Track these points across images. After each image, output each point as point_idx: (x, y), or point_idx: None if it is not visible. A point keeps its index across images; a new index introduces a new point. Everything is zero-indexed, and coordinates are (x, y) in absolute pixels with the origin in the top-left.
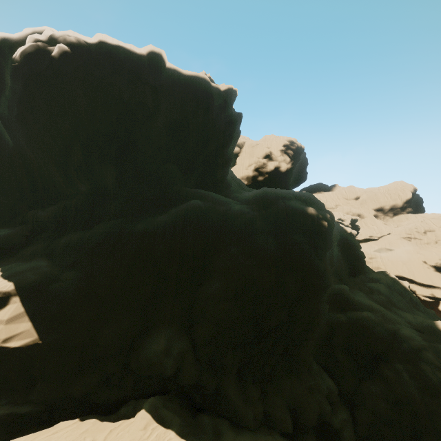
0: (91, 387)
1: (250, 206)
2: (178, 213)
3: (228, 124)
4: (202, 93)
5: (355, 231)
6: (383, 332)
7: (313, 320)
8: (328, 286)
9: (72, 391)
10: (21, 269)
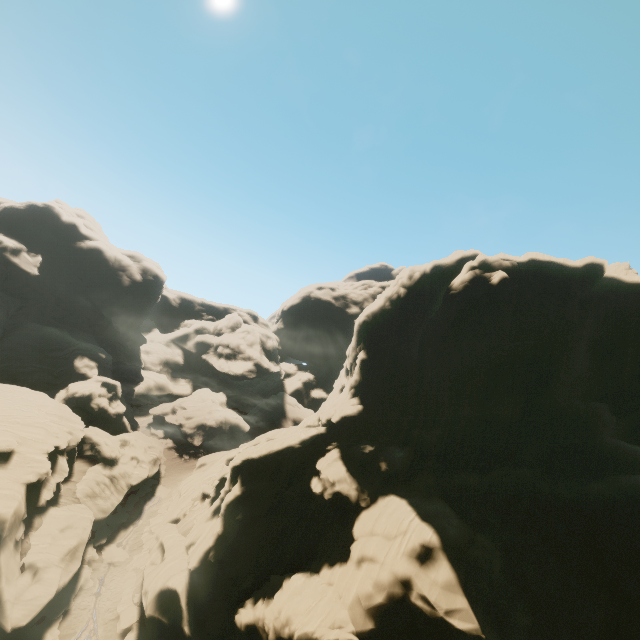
0: None
1: None
2: (636, 491)
3: None
4: None
5: None
6: None
7: None
8: None
9: None
10: (431, 510)
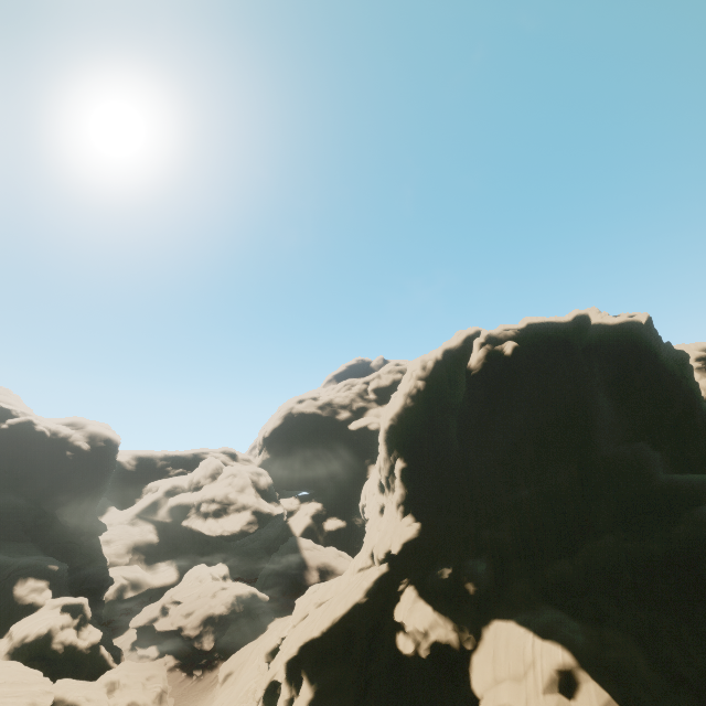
0: None
1: None
2: None
3: (682, 365)
4: (637, 338)
5: None
6: None
7: None
8: None
9: None
10: (545, 622)
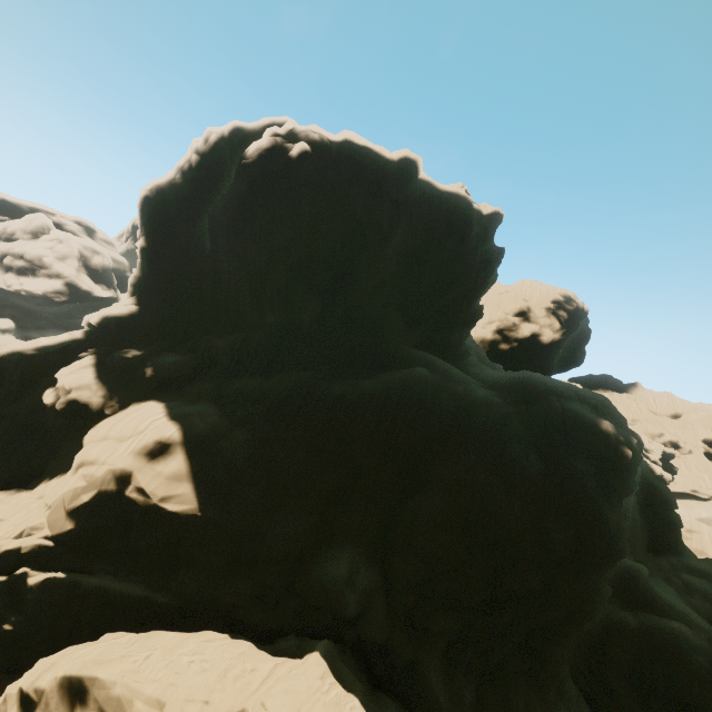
0: (243, 597)
1: (501, 394)
2: (394, 381)
3: (485, 264)
4: (458, 217)
5: (670, 475)
6: (708, 669)
7: (583, 605)
8: (620, 557)
9: (219, 594)
10: (188, 410)
